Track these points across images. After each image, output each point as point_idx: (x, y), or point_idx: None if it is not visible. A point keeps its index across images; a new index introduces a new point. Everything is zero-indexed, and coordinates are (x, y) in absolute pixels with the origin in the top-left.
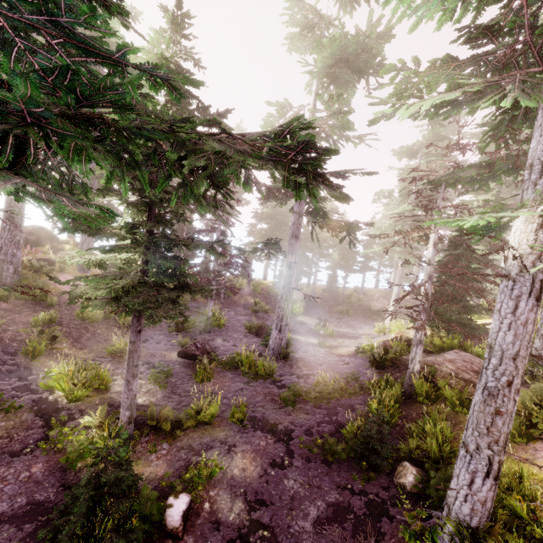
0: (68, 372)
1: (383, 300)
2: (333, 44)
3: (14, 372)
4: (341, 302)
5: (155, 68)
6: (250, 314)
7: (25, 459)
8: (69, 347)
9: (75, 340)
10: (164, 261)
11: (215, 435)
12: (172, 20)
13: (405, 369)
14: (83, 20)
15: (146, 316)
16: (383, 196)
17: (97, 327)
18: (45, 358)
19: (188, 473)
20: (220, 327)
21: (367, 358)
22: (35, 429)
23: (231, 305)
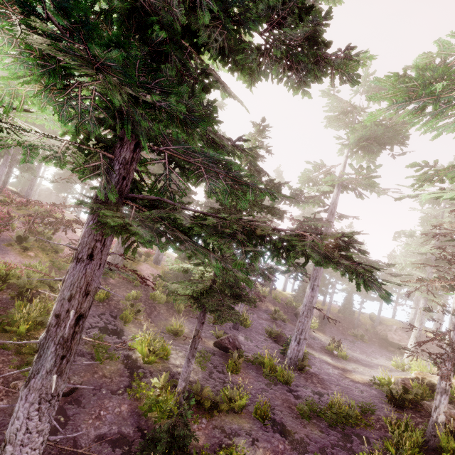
0: (146, 339)
1: (402, 333)
2: (364, 129)
3: (115, 330)
4: (355, 326)
5: (268, 190)
6: (270, 320)
7: (118, 398)
8: (144, 319)
9: (148, 315)
10: (228, 276)
11: (241, 424)
12: (258, 129)
13: (427, 416)
14: (243, 175)
15: (216, 315)
16: (404, 235)
17: (161, 307)
18: (131, 324)
19: (222, 450)
20: (245, 326)
21: (384, 392)
22: (124, 377)
23: (254, 308)
